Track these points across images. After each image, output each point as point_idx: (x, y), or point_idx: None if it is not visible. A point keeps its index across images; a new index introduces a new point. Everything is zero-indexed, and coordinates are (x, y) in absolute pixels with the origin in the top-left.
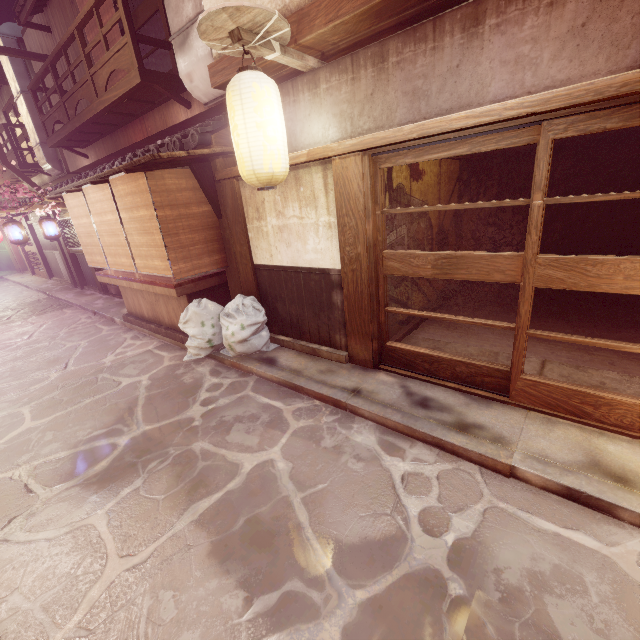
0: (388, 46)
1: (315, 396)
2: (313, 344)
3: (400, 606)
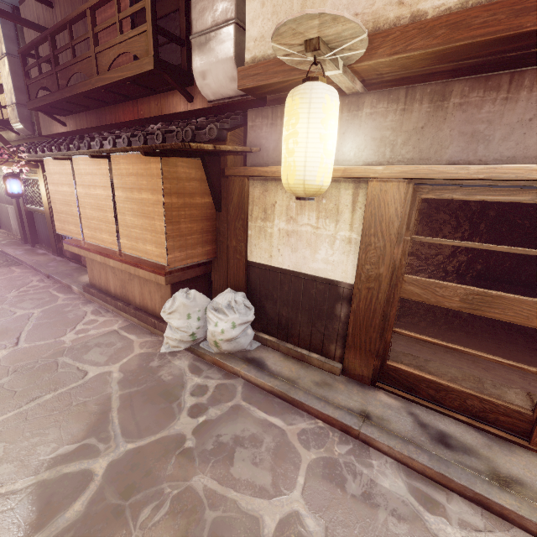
0: (452, 87)
1: (318, 415)
2: (301, 349)
3: None
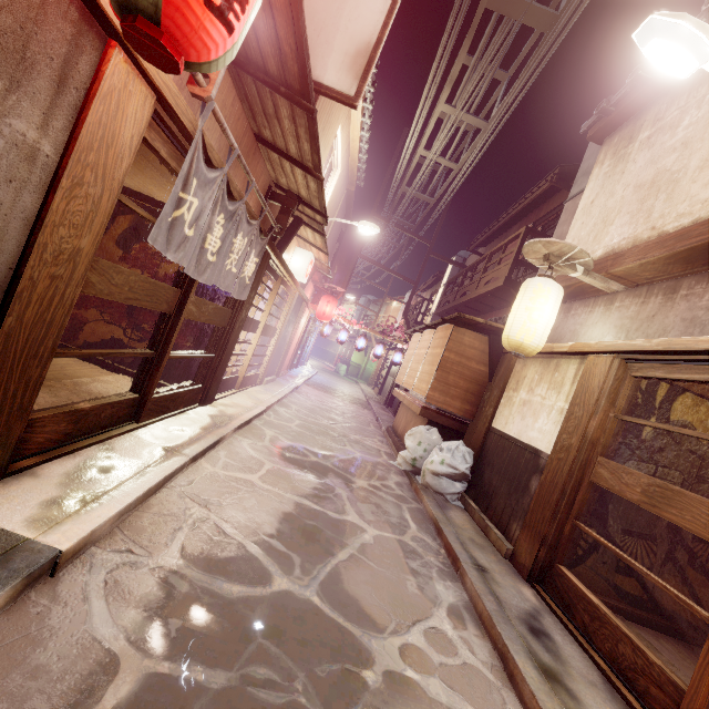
0: (682, 282)
1: (445, 545)
2: (491, 522)
3: (326, 628)
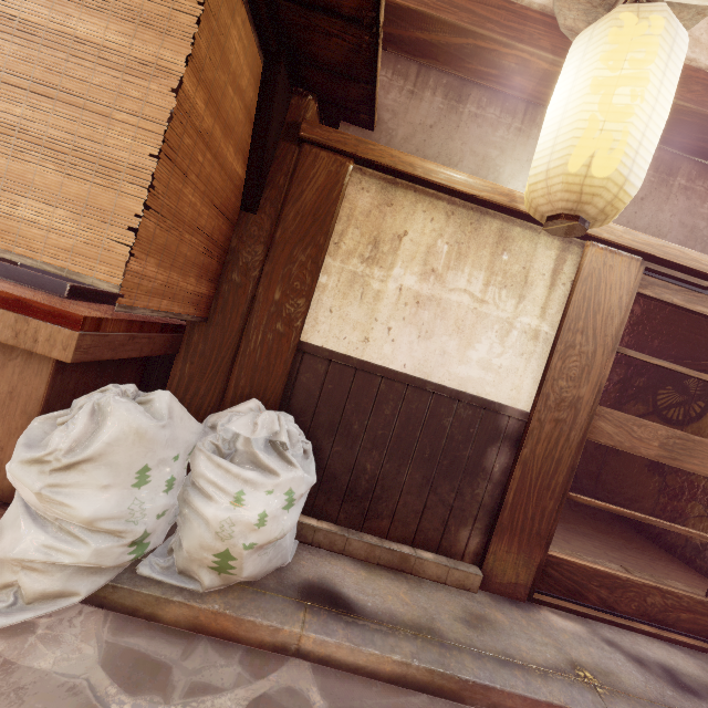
0: (681, 164)
1: None
2: (396, 543)
3: None
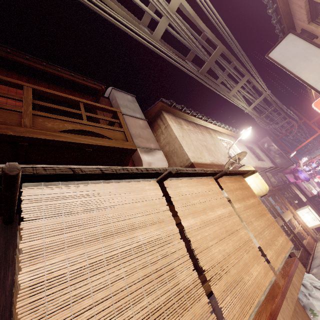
0: None
1: None
2: None
3: None
